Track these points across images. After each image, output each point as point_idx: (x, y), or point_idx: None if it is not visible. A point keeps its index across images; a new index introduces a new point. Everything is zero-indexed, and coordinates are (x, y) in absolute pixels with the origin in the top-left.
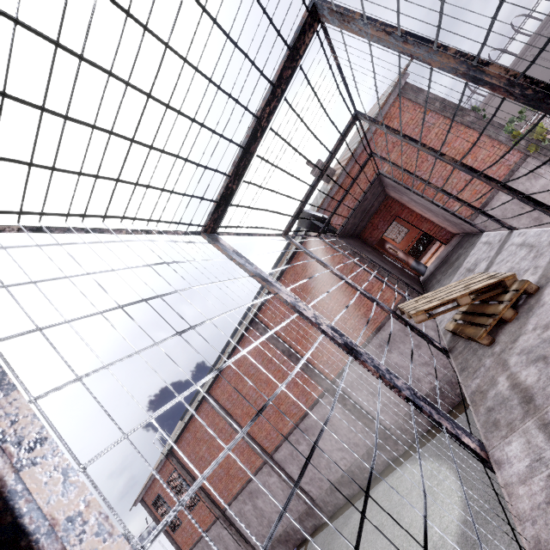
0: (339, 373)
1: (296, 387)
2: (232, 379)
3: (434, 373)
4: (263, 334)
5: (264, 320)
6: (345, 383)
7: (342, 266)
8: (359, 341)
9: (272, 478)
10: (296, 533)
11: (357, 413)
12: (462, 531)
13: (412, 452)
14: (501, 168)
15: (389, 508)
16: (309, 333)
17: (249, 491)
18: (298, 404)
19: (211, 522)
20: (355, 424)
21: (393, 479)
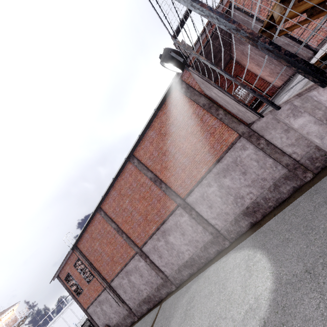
0: (188, 193)
1: (159, 203)
2: (116, 198)
3: (254, 192)
4: (137, 166)
5: (138, 157)
6: (192, 200)
7: (194, 116)
8: (203, 170)
9: (141, 263)
10: (155, 297)
11: (199, 220)
12: (274, 297)
13: (235, 245)
14: (320, 33)
15: (217, 281)
16: (169, 165)
17: (126, 271)
18: (160, 214)
19: (102, 290)
20: (197, 227)
21: (220, 262)
